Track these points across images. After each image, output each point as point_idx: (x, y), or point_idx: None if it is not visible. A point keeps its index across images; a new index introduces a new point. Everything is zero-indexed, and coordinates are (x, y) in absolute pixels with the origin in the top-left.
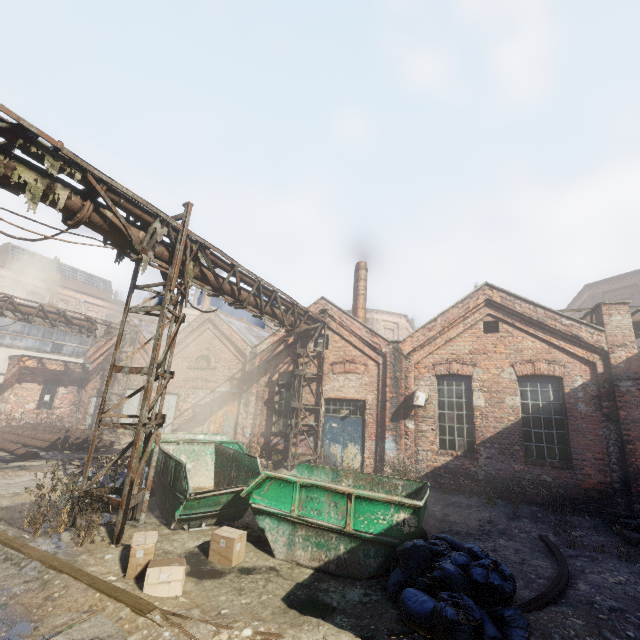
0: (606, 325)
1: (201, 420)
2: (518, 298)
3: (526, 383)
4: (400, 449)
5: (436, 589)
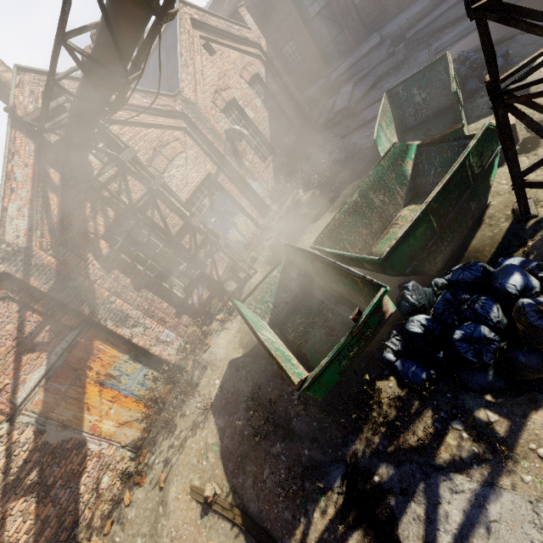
0: (248, 25)
1: (72, 461)
2: (205, 12)
3: (251, 88)
4: (260, 182)
5: (479, 68)
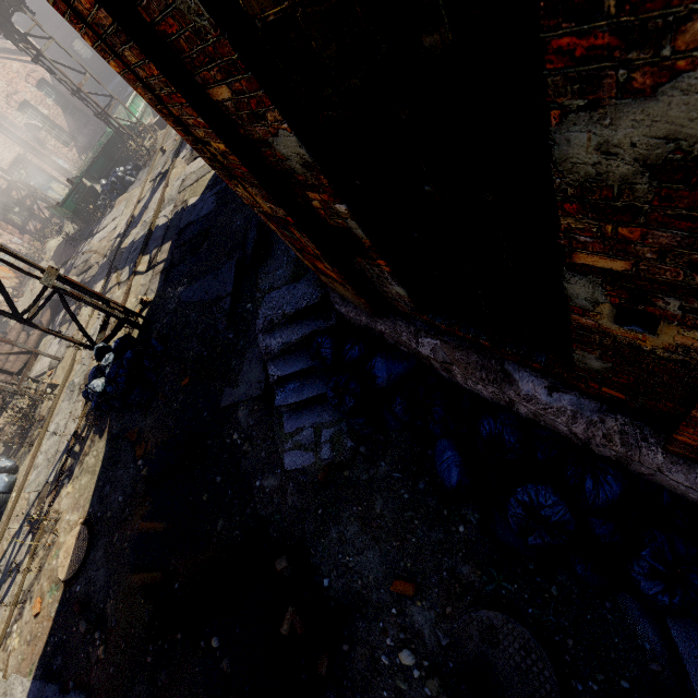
0: None
1: None
2: None
3: (40, 90)
4: (66, 160)
5: None
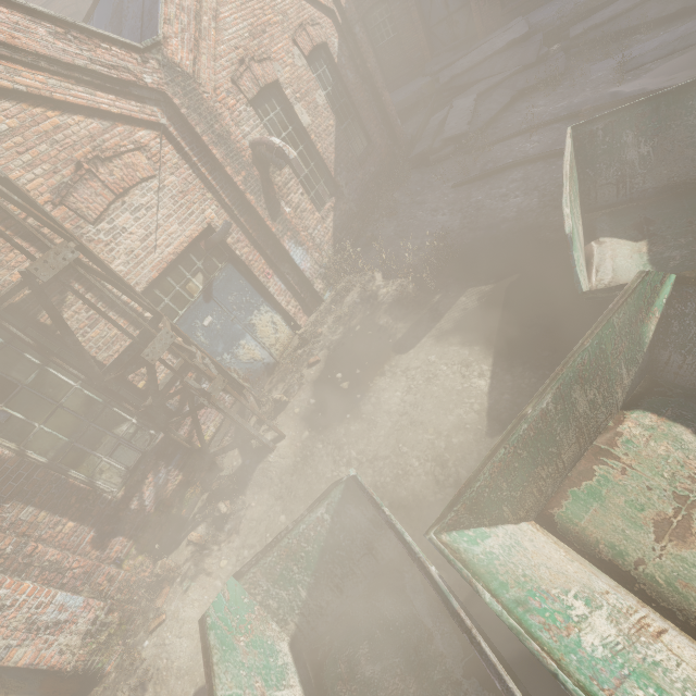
0: None
1: None
2: None
3: (311, 68)
4: (309, 248)
5: None
